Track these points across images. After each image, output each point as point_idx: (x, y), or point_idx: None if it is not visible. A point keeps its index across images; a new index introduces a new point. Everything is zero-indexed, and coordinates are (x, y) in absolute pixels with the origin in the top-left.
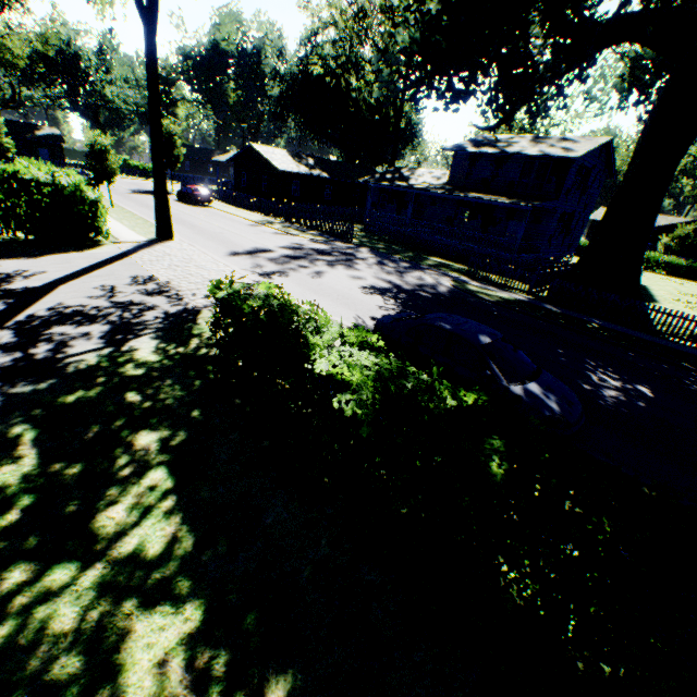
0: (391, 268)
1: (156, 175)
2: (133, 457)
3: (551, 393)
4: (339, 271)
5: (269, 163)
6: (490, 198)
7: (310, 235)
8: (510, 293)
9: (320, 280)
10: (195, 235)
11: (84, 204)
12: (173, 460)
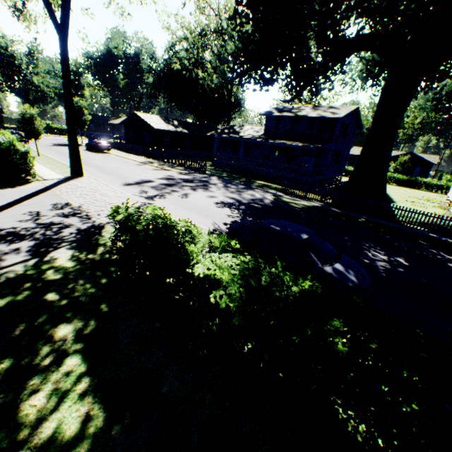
0: (233, 189)
1: (69, 134)
2: (52, 348)
3: (350, 270)
4: (199, 193)
5: (148, 124)
6: (291, 143)
7: (178, 170)
8: (309, 202)
9: (187, 199)
10: (99, 173)
11: (16, 154)
12: (86, 346)
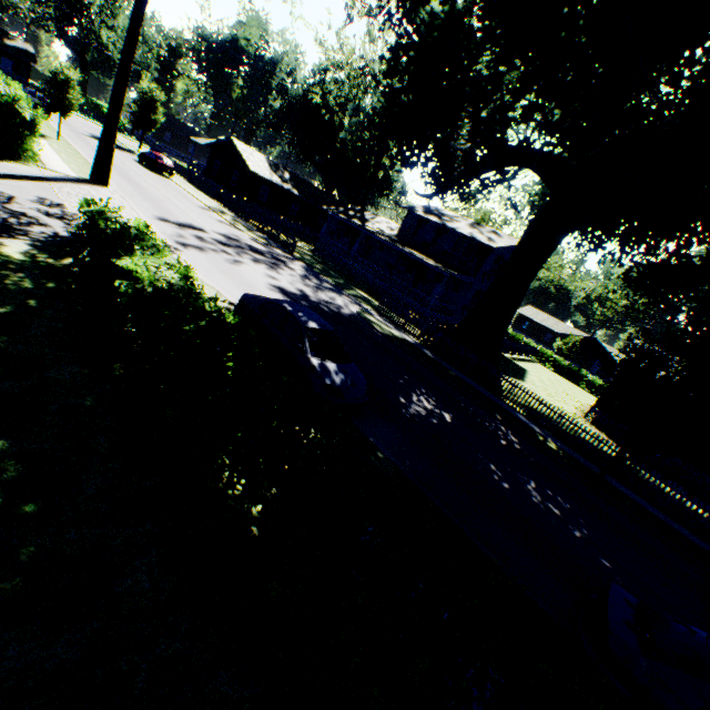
0: (312, 283)
1: (108, 122)
2: None
3: (343, 374)
4: (259, 267)
5: (244, 162)
6: (421, 257)
7: (256, 235)
8: (403, 333)
9: (235, 266)
10: (134, 193)
11: (18, 118)
12: None
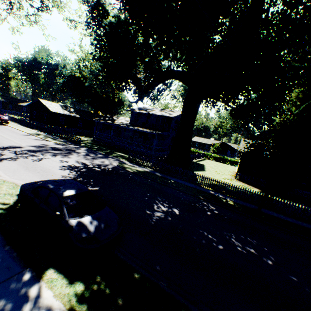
0: (91, 157)
1: None
2: None
3: (97, 221)
4: (56, 158)
5: (48, 108)
6: (143, 129)
7: (58, 141)
8: (143, 168)
9: (37, 162)
10: None
11: None
12: None
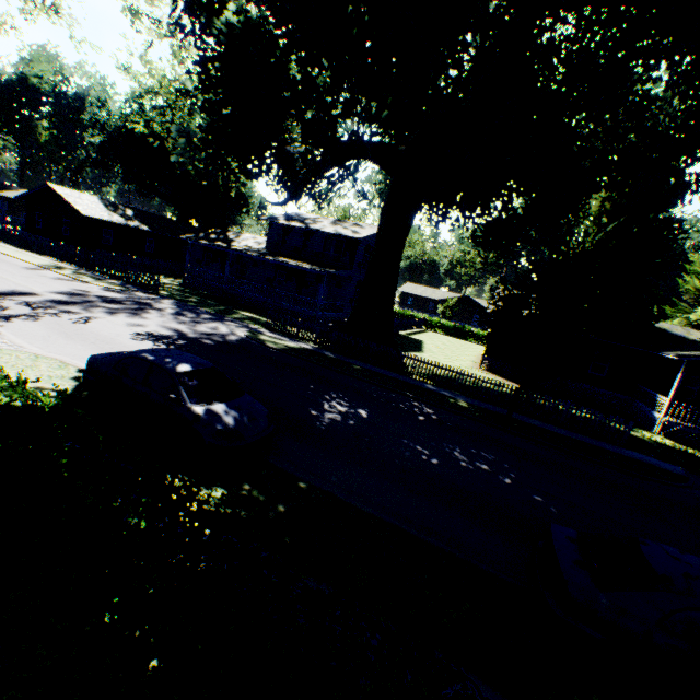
0: (188, 318)
1: None
2: None
3: (236, 411)
4: (118, 318)
5: (72, 207)
6: (296, 263)
7: (108, 284)
8: (300, 342)
9: (84, 325)
10: None
11: None
12: None
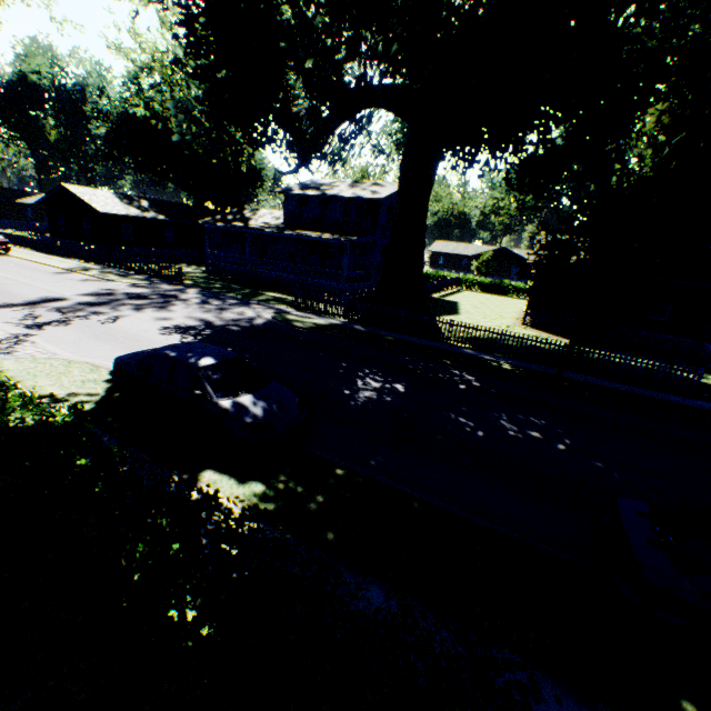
0: (214, 306)
1: None
2: None
3: (264, 402)
4: (145, 314)
5: (89, 205)
6: (316, 235)
7: (133, 280)
8: (328, 319)
9: (112, 325)
10: None
11: None
12: None
